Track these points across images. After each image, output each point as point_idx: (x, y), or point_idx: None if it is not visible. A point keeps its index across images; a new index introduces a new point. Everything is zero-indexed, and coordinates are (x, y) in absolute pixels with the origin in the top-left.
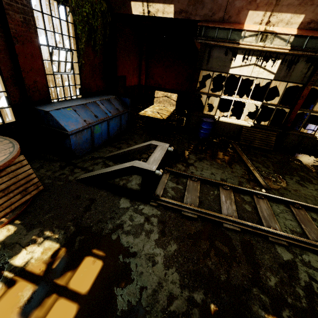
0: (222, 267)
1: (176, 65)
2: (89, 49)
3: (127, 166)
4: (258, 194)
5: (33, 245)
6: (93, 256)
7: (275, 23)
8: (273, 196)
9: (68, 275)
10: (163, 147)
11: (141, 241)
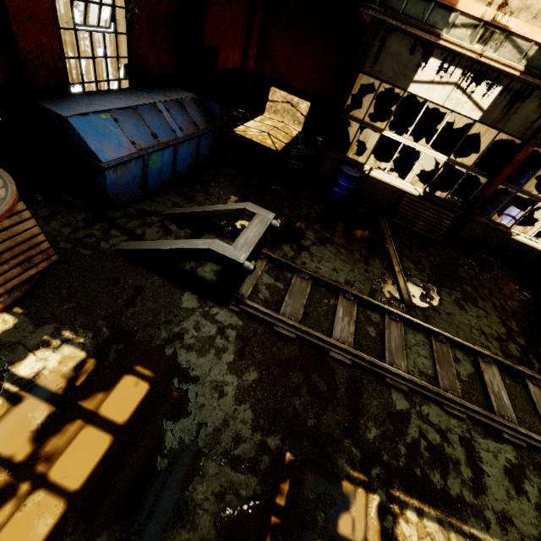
0: (313, 410)
1: (318, 43)
2: None
3: (201, 248)
4: (393, 313)
5: (45, 350)
6: (136, 376)
7: (516, 9)
8: (412, 319)
9: (99, 397)
10: (264, 219)
11: (207, 362)
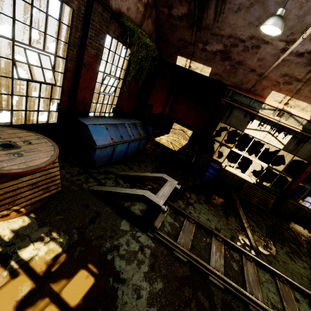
0: None
1: (198, 108)
2: (133, 80)
3: (139, 194)
4: (247, 254)
5: (40, 243)
6: (88, 271)
7: (292, 106)
8: (261, 261)
9: (63, 283)
10: (172, 183)
11: (132, 269)
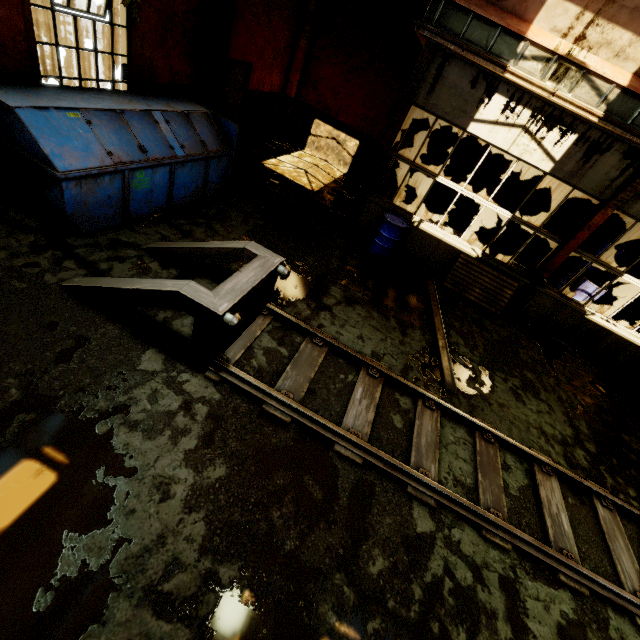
0: (297, 526)
1: (372, 73)
2: None
3: (168, 290)
4: (429, 399)
5: None
6: (41, 461)
7: (595, 44)
8: (453, 408)
9: None
10: (268, 263)
11: (156, 448)
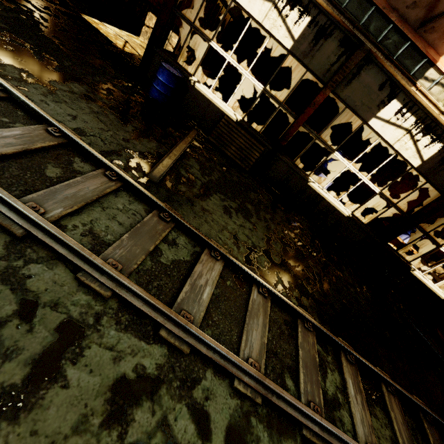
0: None
1: None
2: None
3: None
4: (112, 170)
5: None
6: None
7: None
8: (135, 184)
9: None
10: None
11: None
